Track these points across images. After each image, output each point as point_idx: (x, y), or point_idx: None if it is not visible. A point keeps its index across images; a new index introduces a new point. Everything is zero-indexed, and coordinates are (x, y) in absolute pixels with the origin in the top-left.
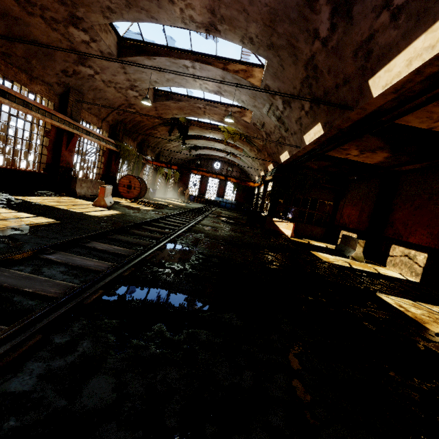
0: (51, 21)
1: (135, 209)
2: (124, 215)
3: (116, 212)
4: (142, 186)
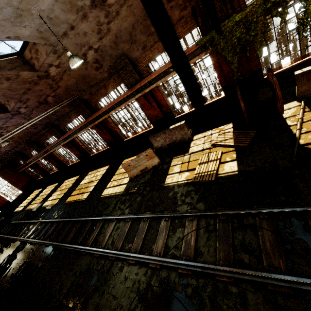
0: (56, 80)
1: (150, 182)
2: (113, 197)
3: (118, 191)
4: (274, 91)
